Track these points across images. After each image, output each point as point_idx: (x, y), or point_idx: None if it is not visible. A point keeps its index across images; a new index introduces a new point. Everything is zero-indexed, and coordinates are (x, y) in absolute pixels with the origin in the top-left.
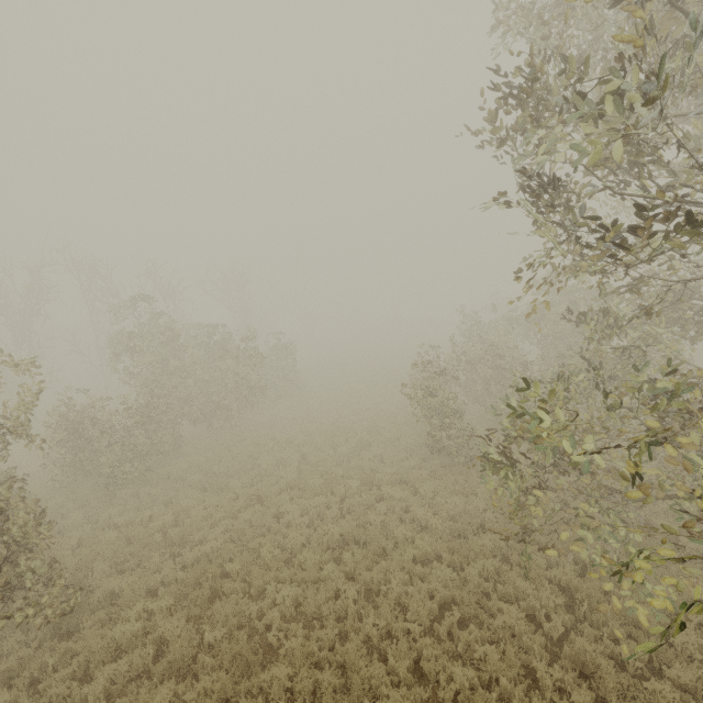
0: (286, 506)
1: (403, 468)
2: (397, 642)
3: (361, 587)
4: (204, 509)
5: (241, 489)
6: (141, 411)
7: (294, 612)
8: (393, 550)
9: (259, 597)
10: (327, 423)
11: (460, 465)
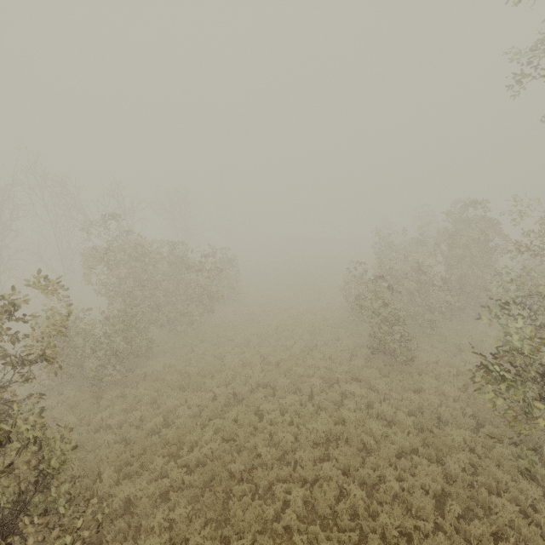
0: (265, 405)
1: (355, 367)
2: (408, 537)
3: (358, 482)
4: (187, 407)
5: (217, 388)
6: (121, 320)
7: (305, 511)
8: (376, 446)
9: (266, 496)
10: (273, 326)
11: (403, 364)
